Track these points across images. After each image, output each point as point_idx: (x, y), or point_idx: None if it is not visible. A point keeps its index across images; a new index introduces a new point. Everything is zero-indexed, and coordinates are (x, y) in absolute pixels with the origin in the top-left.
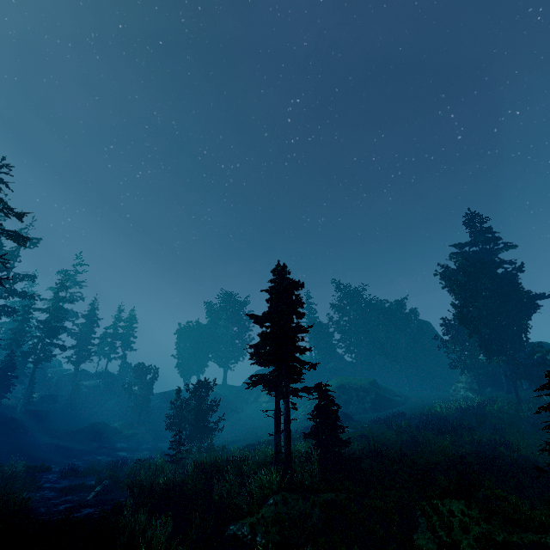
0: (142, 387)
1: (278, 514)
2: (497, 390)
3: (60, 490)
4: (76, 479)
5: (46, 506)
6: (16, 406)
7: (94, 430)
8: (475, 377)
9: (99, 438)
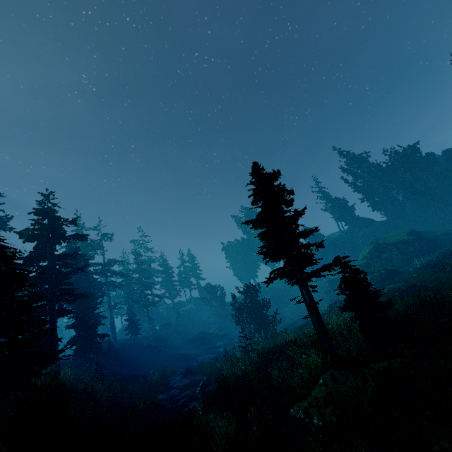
0: (216, 301)
1: (329, 394)
2: None
3: (181, 388)
4: (192, 376)
5: (172, 403)
6: (149, 337)
7: (199, 338)
8: None
9: (204, 343)
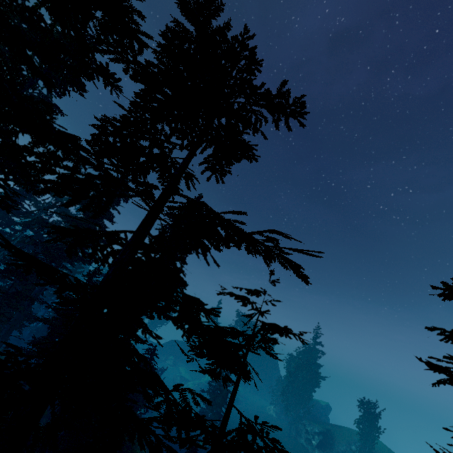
0: None
1: None
2: (286, 418)
3: None
4: None
5: None
6: None
7: None
8: (280, 409)
9: None
